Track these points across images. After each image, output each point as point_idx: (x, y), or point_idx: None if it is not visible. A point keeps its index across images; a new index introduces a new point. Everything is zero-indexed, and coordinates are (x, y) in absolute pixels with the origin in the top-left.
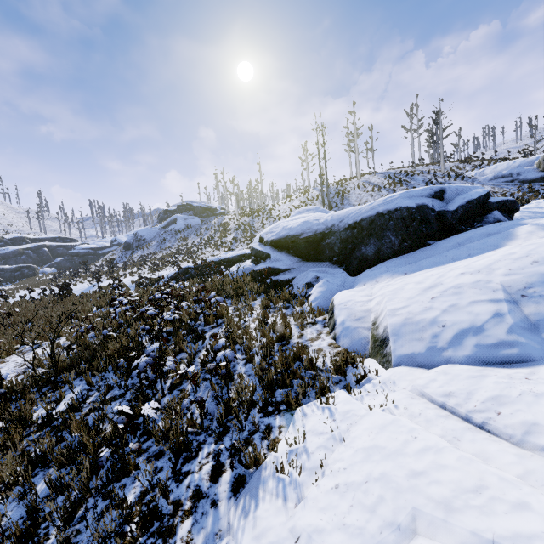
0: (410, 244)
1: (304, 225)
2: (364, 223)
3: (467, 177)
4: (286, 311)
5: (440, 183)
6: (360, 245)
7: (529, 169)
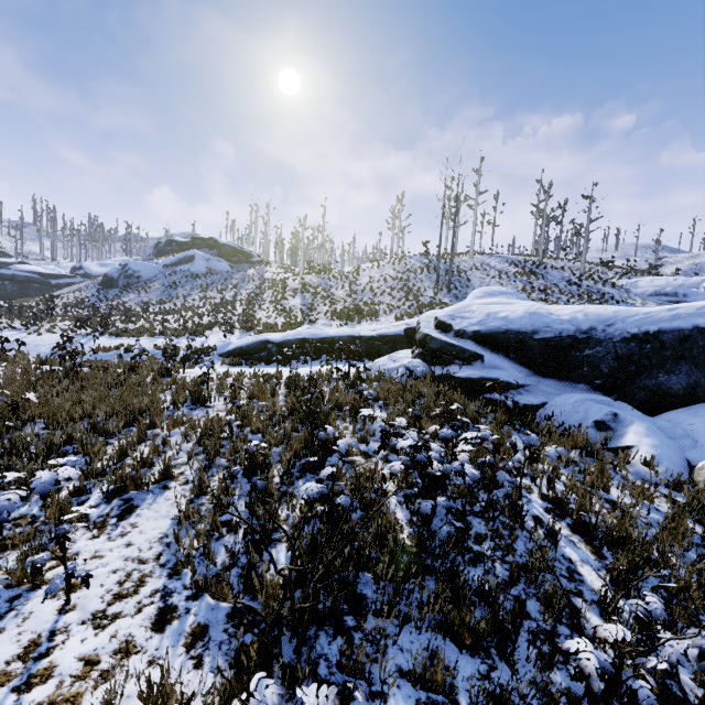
0: None
1: (536, 319)
2: (667, 338)
3: (617, 285)
4: (611, 475)
5: (587, 286)
6: (656, 369)
7: (697, 292)
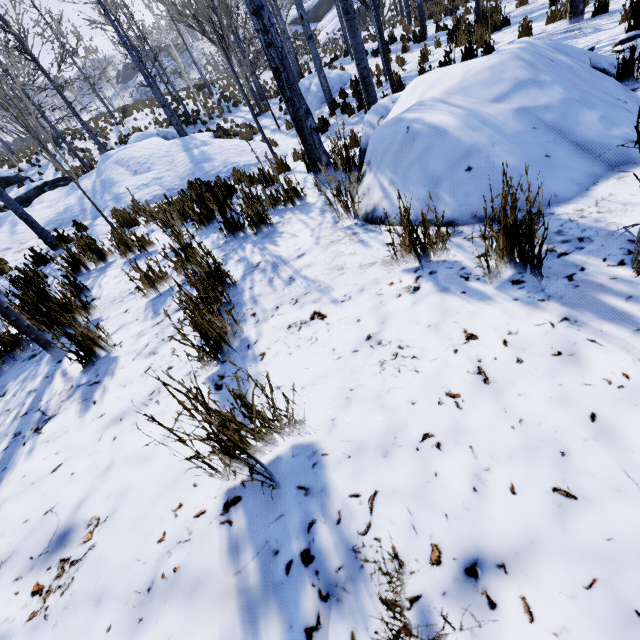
0: (330, 7)
1: None
2: (317, 5)
3: None
4: None
5: None
6: (318, 13)
7: None
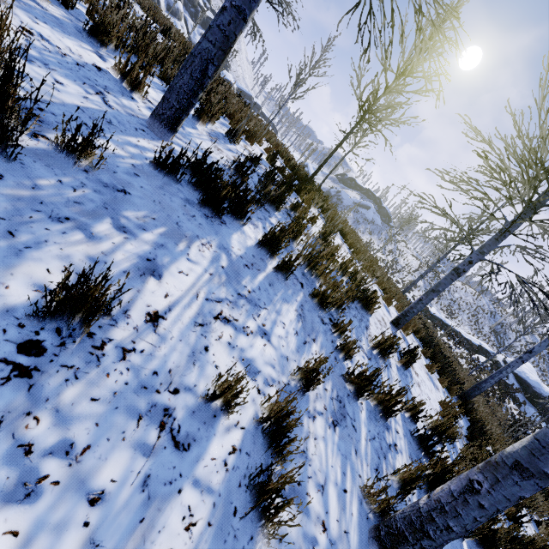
0: None
1: (537, 385)
2: None
3: None
4: None
5: None
6: None
7: None
